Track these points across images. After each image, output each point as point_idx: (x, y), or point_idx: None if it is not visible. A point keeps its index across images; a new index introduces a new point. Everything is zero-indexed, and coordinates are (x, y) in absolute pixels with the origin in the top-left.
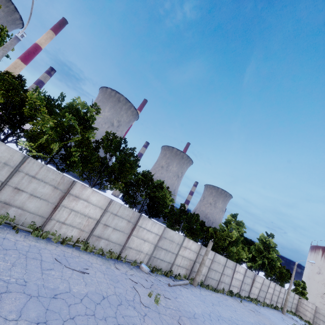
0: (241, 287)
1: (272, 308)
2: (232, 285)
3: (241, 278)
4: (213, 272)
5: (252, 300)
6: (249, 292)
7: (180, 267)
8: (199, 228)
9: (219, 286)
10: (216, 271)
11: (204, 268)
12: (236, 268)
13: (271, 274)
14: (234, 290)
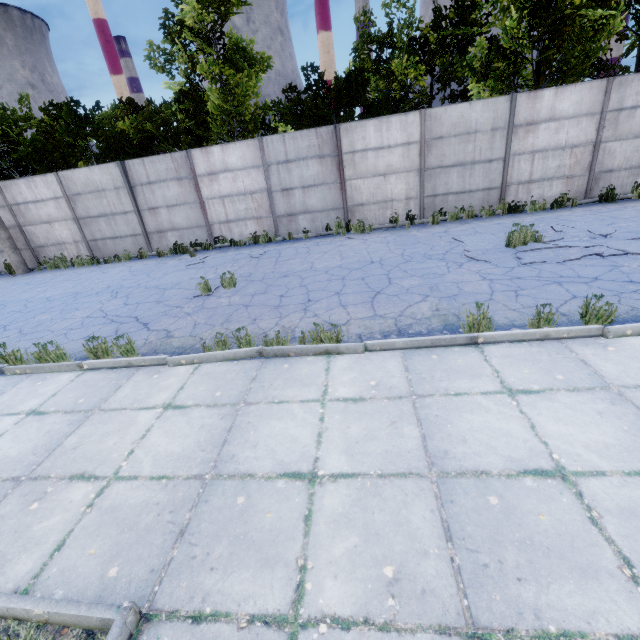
0: (273, 209)
1: (570, 206)
2: (220, 221)
3: (252, 182)
4: (102, 224)
5: (349, 229)
6: (342, 209)
7: (0, 255)
8: (38, 141)
9: (157, 245)
10: (108, 217)
11: (62, 227)
12: (196, 166)
13: (563, 48)
14: (241, 233)
